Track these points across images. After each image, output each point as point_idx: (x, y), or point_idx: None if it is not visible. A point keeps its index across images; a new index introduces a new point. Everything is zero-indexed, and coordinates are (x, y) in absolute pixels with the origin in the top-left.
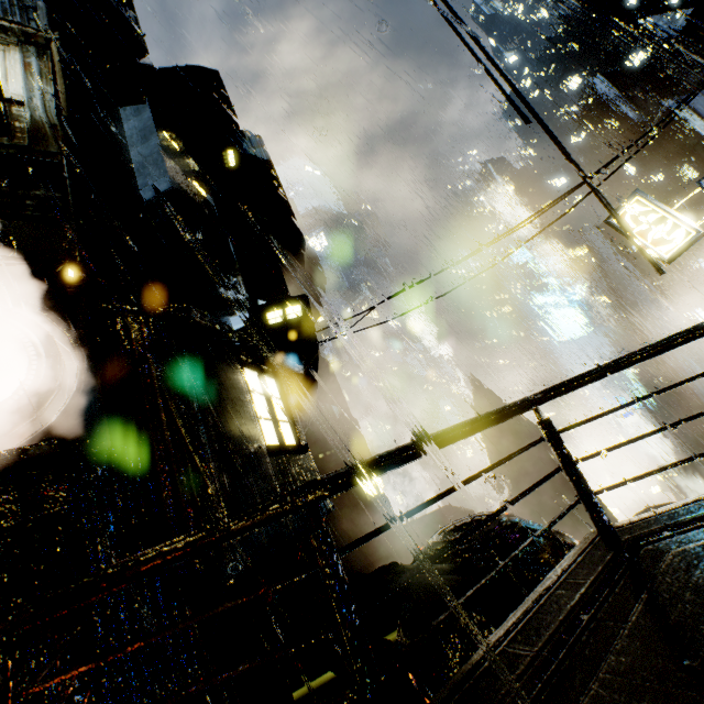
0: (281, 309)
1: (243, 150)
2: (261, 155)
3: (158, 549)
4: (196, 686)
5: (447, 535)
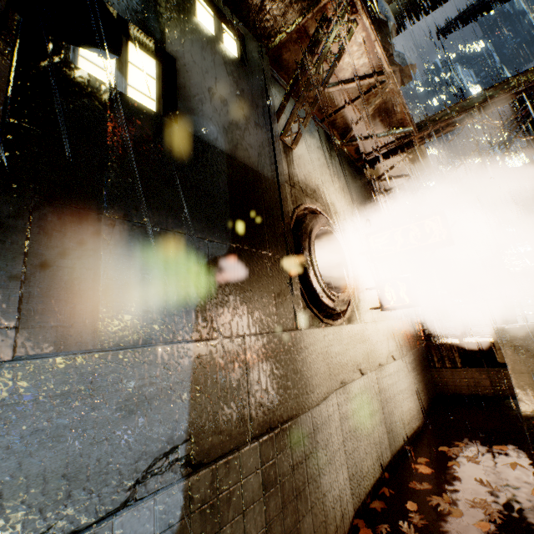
0: None
1: None
2: None
3: None
4: None
5: None
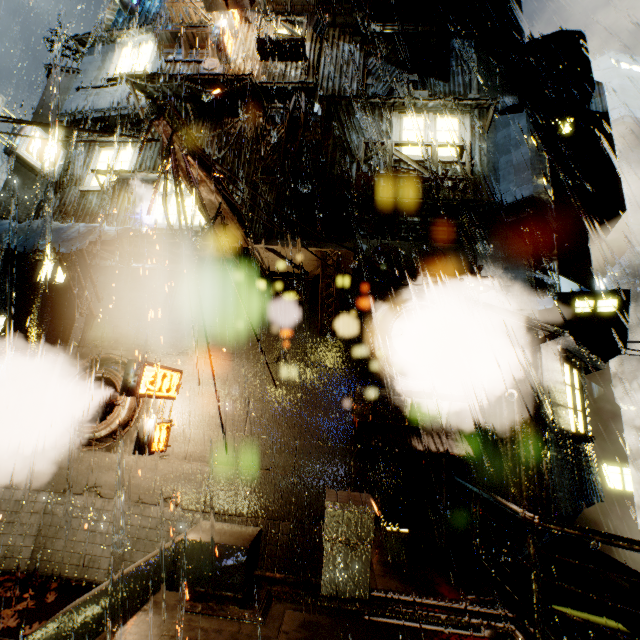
0: (591, 300)
1: None
2: (595, 107)
3: (634, 542)
4: (639, 610)
5: None
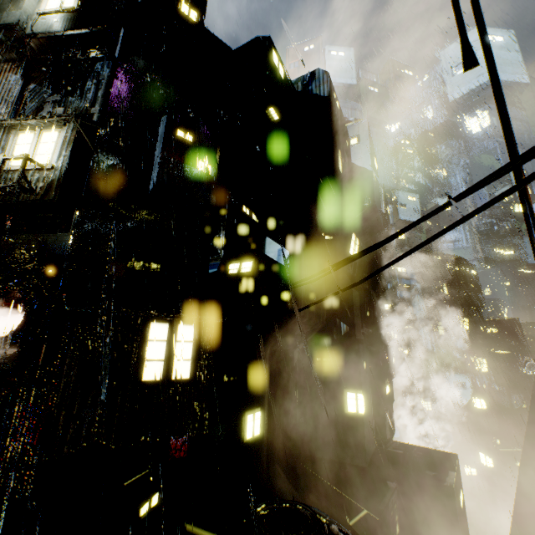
0: (239, 263)
1: (309, 90)
2: (322, 92)
3: None
4: None
5: (274, 512)
